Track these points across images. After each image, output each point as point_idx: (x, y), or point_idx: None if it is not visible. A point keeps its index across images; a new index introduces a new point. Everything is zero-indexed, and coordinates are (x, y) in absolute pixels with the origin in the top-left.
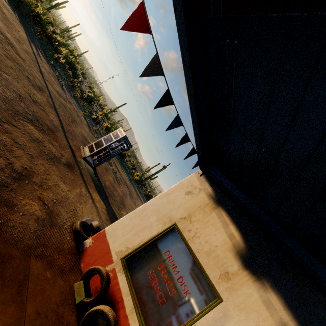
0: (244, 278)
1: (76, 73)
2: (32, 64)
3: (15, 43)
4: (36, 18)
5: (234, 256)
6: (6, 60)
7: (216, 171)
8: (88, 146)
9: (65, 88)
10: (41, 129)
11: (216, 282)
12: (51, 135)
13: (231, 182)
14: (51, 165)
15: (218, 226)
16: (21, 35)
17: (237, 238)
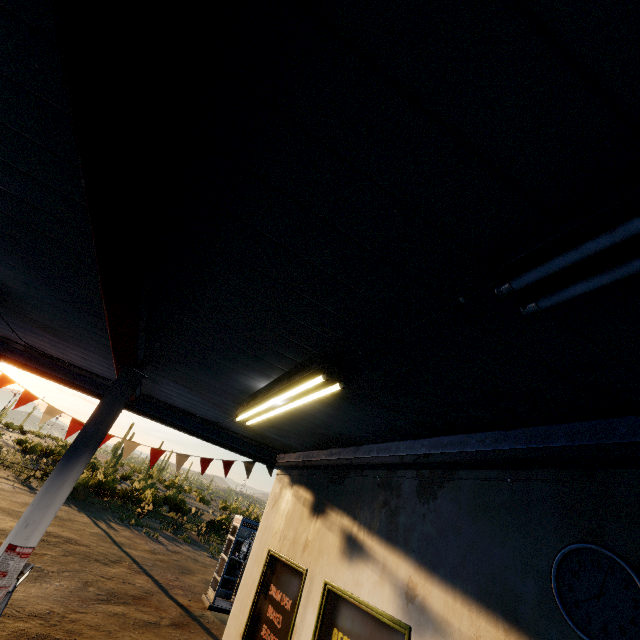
0: (316, 527)
1: (181, 506)
2: (101, 543)
3: (74, 535)
4: (100, 488)
5: (308, 517)
6: (65, 559)
7: (281, 457)
8: (210, 585)
9: (165, 539)
10: (122, 603)
11: (302, 559)
12: (141, 603)
13: (290, 453)
14: (142, 633)
15: (296, 505)
16: (81, 523)
17: (307, 498)
